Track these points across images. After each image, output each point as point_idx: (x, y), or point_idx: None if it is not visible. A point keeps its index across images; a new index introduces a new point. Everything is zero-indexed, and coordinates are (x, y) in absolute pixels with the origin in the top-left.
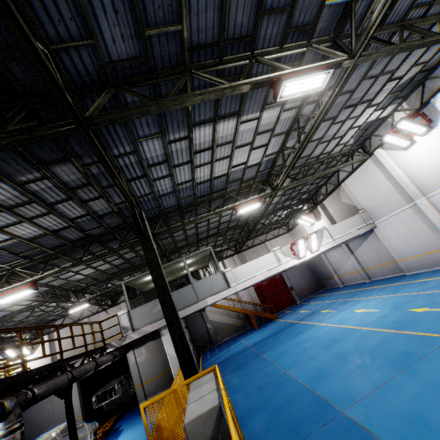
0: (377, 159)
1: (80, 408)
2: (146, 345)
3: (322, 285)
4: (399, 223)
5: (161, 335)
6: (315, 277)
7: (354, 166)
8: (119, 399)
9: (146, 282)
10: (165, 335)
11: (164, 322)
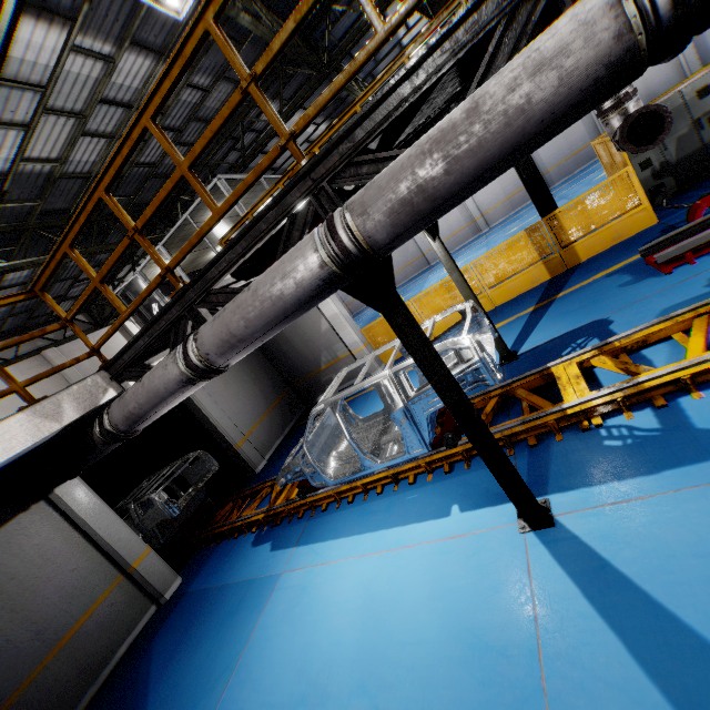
0: None
1: (135, 534)
2: None
3: None
4: None
5: None
6: None
7: None
8: (188, 503)
9: (189, 233)
10: None
11: None
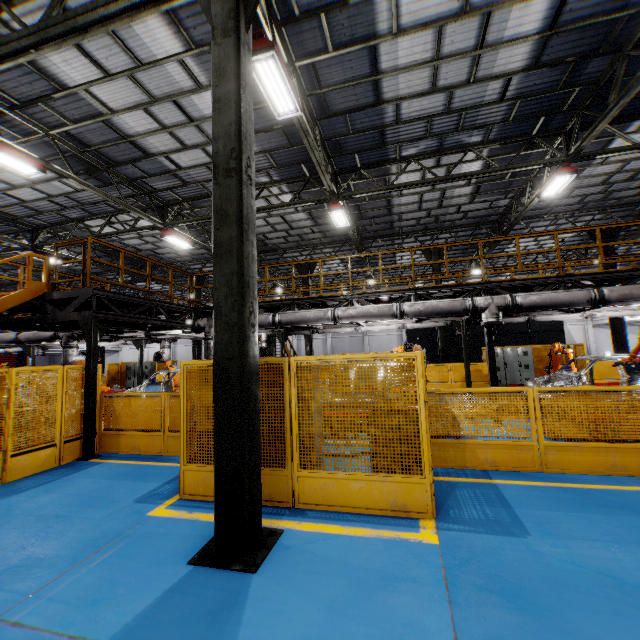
0: None
1: None
2: None
3: None
4: (133, 353)
5: None
6: None
7: None
8: None
9: None
10: None
11: None
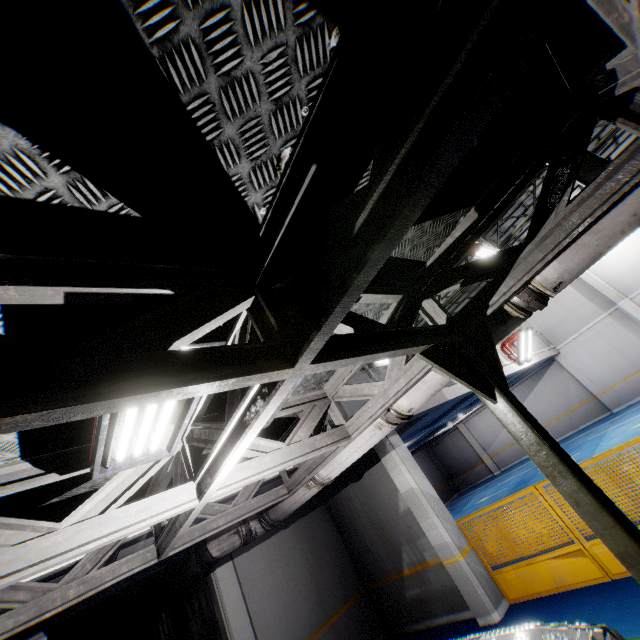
0: None
1: None
2: (266, 544)
3: (455, 486)
4: (595, 340)
5: (391, 448)
6: (443, 473)
7: None
8: None
9: None
10: (398, 447)
11: None
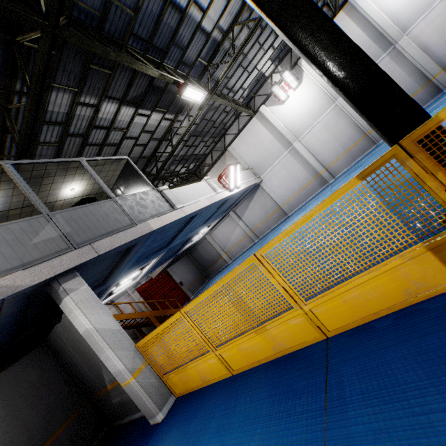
0: (260, 117)
1: None
2: None
3: (207, 275)
4: (281, 170)
5: (65, 294)
6: (199, 268)
7: (240, 127)
8: None
9: None
10: (75, 291)
11: (69, 260)
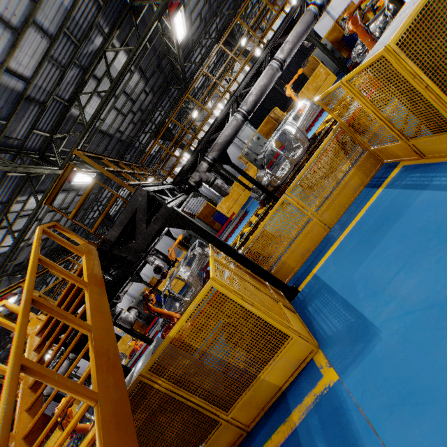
0: None
1: None
2: None
3: None
4: None
5: None
6: None
7: None
8: None
9: None
10: None
11: None
